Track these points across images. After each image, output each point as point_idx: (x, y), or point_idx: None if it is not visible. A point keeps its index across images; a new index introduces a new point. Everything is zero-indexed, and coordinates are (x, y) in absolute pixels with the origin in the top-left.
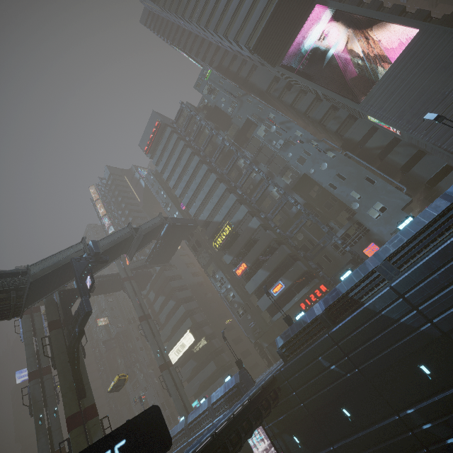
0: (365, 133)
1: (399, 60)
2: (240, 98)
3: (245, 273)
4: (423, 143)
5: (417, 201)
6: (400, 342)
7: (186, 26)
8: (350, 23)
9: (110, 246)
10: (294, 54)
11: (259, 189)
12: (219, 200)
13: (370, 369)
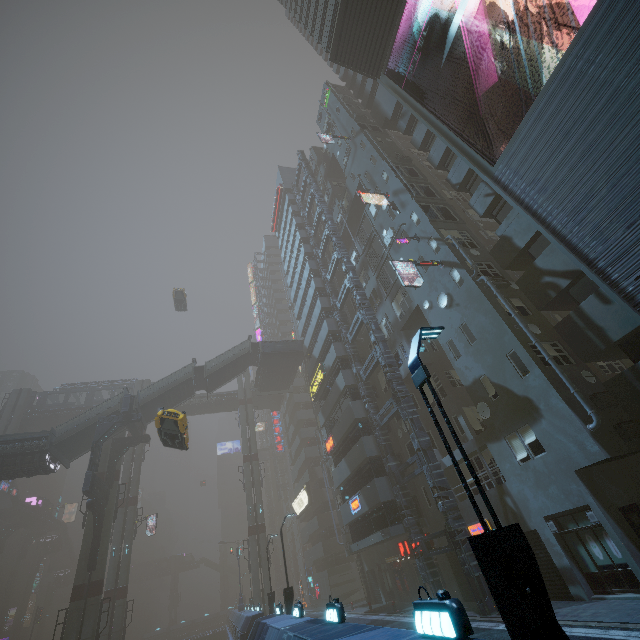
0: None
1: (599, 12)
2: (354, 139)
3: (335, 452)
4: None
5: None
6: None
7: None
8: None
9: (156, 395)
10: None
11: (354, 320)
12: (317, 324)
13: None
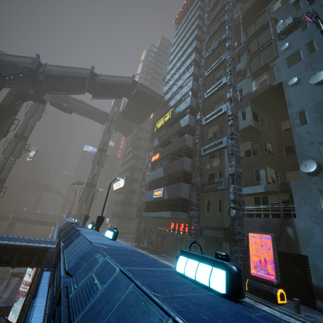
0: None
1: None
2: None
3: (156, 163)
4: None
5: None
6: None
7: None
8: None
9: (58, 74)
10: None
11: (216, 84)
12: (182, 84)
13: None
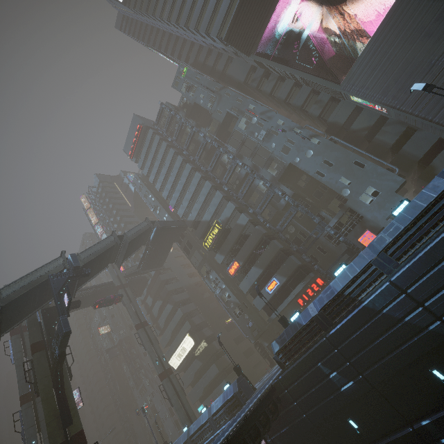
0: (349, 115)
1: (378, 33)
2: (218, 92)
3: (239, 272)
4: (412, 118)
5: (411, 181)
6: (406, 344)
7: (159, 26)
8: (323, 1)
9: (92, 258)
10: (271, 43)
11: (245, 184)
12: (205, 199)
13: (375, 375)
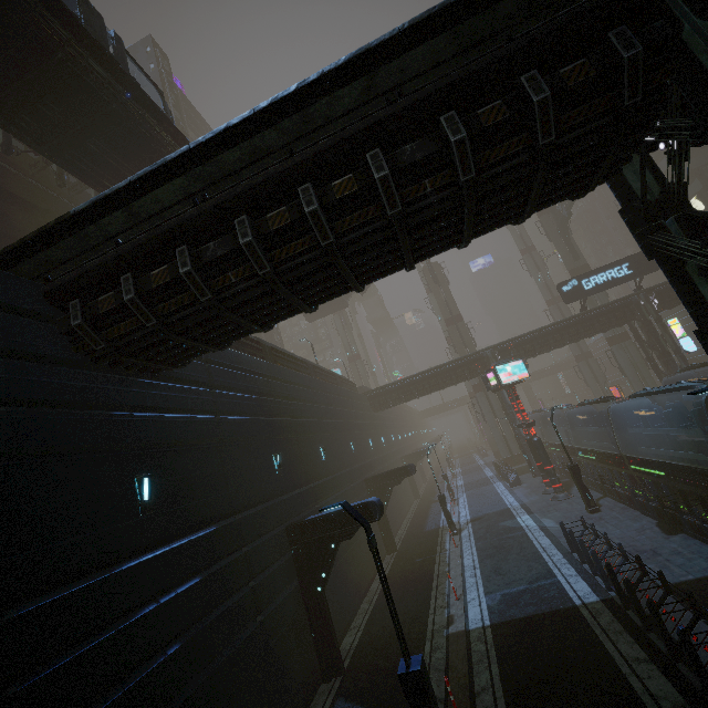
0: None
1: None
2: None
3: None
4: None
5: None
6: None
7: None
8: None
9: None
10: None
11: None
12: None
13: None
